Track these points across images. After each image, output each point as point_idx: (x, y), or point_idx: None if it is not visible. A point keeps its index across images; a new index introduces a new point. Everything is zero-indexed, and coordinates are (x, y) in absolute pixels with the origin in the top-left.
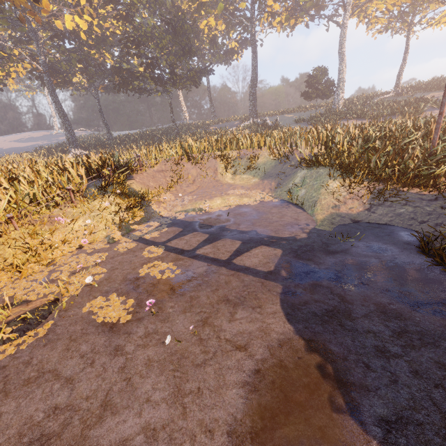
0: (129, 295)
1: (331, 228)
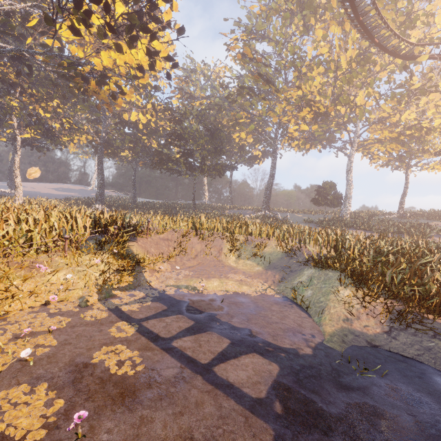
0: (63, 390)
1: (343, 348)
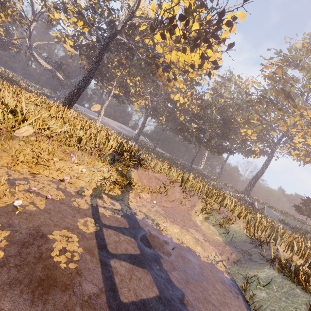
0: (11, 245)
1: None
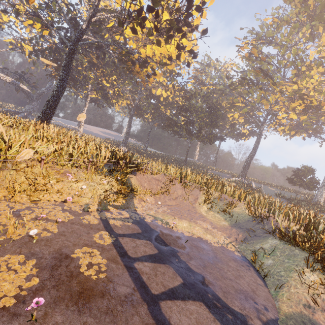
0: (42, 271)
1: None
